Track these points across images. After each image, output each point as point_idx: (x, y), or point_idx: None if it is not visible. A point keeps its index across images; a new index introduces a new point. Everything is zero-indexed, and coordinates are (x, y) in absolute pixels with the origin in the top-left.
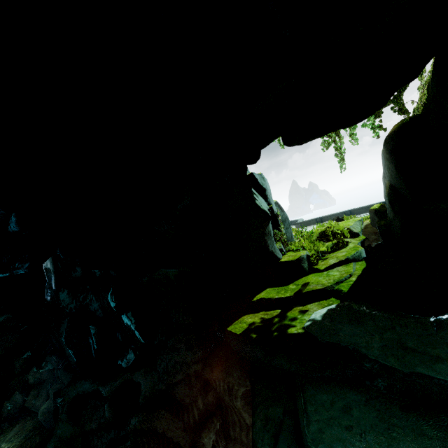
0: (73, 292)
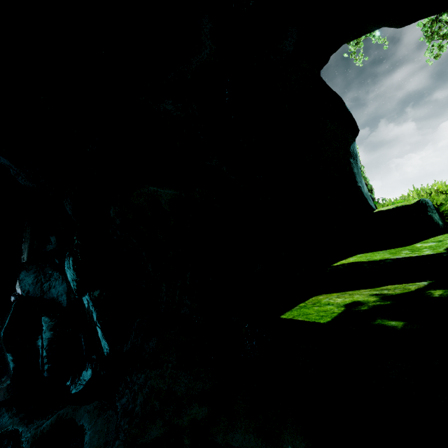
0: (36, 268)
